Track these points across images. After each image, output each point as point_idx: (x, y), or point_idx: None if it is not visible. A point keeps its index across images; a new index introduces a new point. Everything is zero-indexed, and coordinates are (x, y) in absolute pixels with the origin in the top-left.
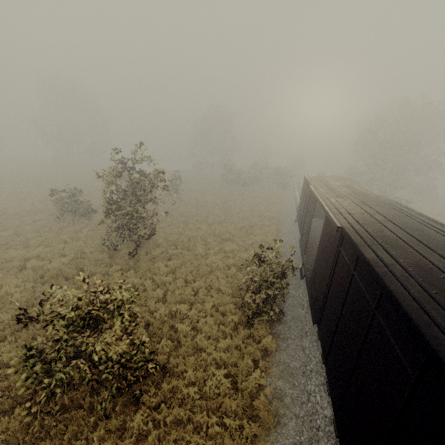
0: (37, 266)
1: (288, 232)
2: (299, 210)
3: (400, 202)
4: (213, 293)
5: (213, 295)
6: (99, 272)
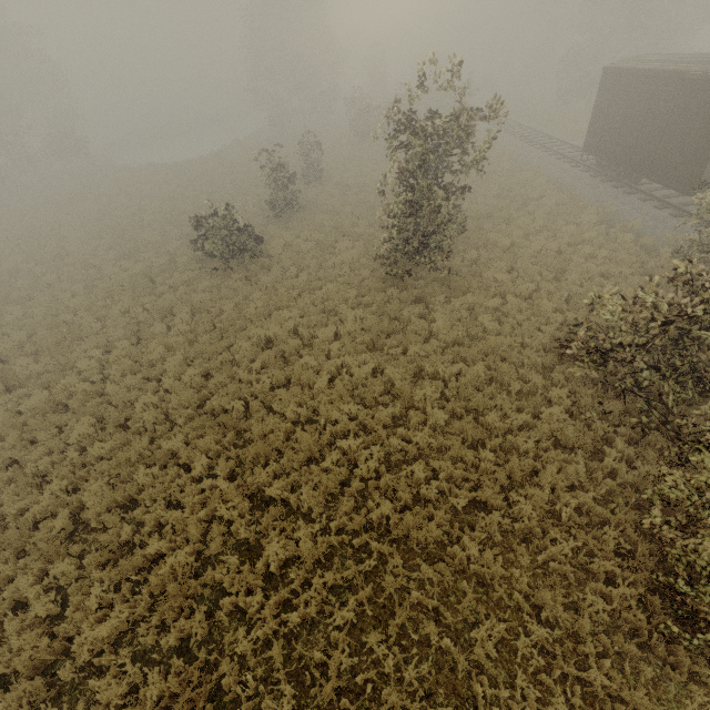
0: (328, 335)
1: (573, 182)
2: (601, 136)
3: None
4: (606, 282)
5: (606, 284)
6: (419, 313)
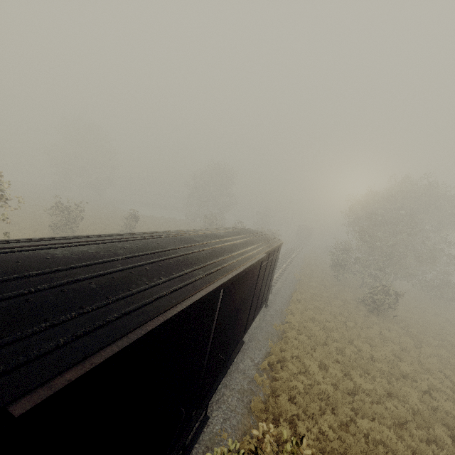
0: None
1: None
2: None
3: (247, 266)
4: None
5: None
6: None
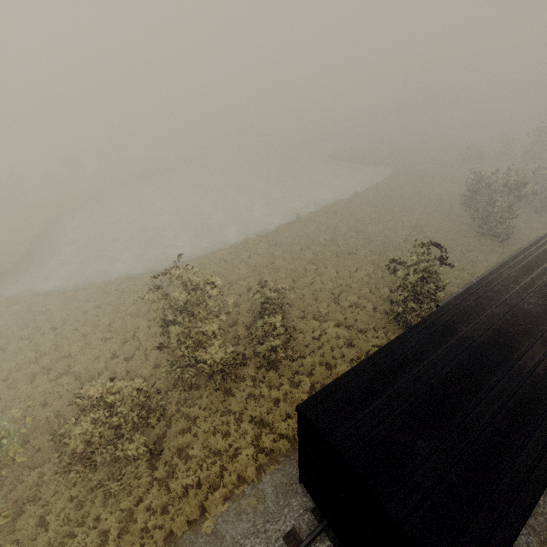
0: None
1: None
2: None
3: None
4: None
5: None
6: None
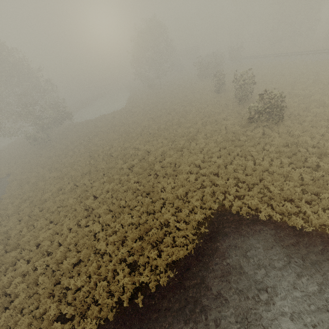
0: None
1: None
2: None
3: None
4: None
5: None
6: None
